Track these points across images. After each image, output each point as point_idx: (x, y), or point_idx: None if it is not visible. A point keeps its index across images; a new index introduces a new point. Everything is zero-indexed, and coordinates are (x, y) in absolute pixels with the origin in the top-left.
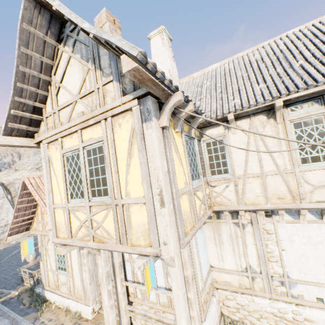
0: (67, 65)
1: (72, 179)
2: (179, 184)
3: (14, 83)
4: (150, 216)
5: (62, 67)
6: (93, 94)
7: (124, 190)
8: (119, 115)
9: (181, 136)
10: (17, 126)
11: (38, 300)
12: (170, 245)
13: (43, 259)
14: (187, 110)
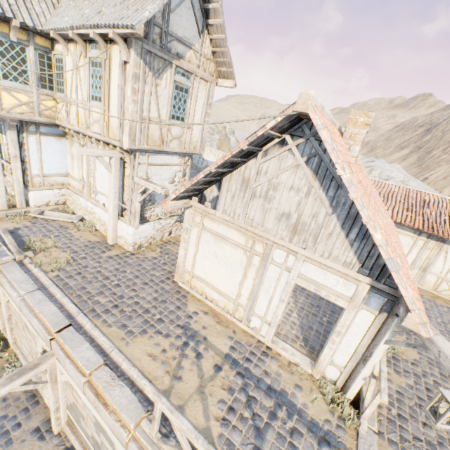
0: None
1: None
2: None
3: None
4: None
5: None
6: None
7: None
8: None
9: None
10: None
11: None
12: None
13: None
14: None
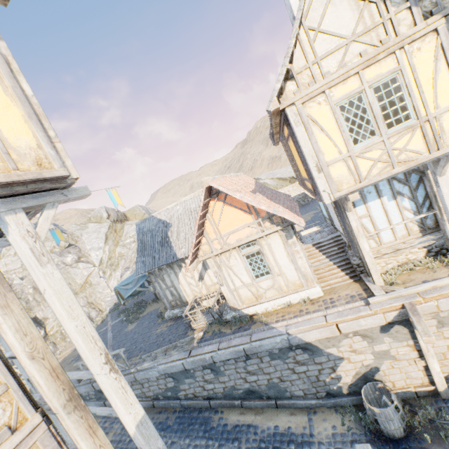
0: (328, 5)
1: (353, 125)
2: None
3: (297, 29)
4: None
5: (316, 9)
6: (377, 28)
7: (432, 106)
8: (416, 40)
9: None
10: (283, 86)
11: (241, 320)
12: None
13: (226, 281)
14: None
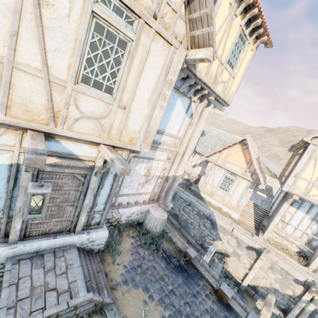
0: None
1: None
2: None
3: None
4: None
5: None
6: None
7: None
8: None
9: None
10: None
11: (197, 194)
12: None
13: (207, 176)
14: None
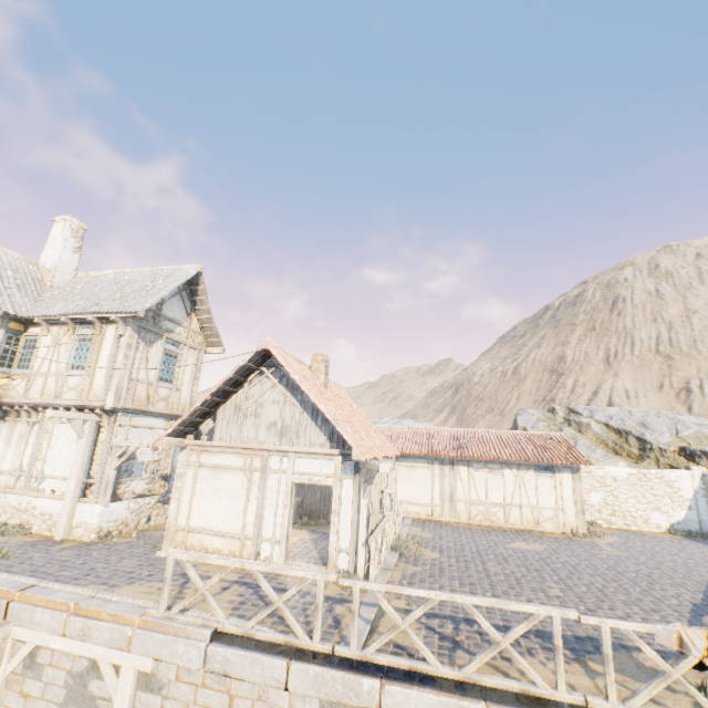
0: None
1: None
2: None
3: None
4: None
5: None
6: None
7: None
8: None
9: None
10: None
11: None
12: None
13: None
14: None
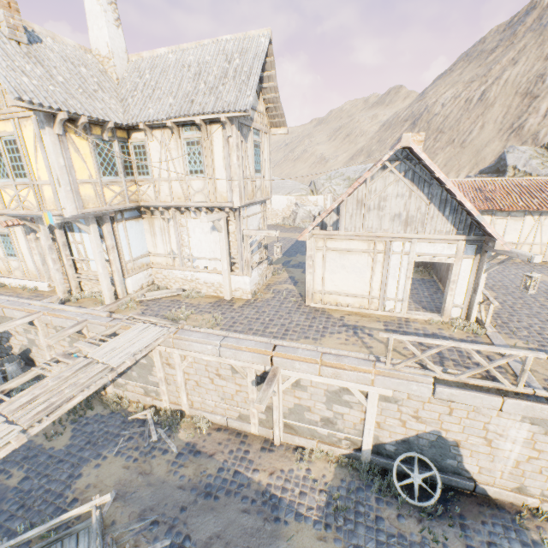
0: None
1: None
2: (80, 176)
3: None
4: (54, 192)
5: None
6: None
7: (37, 175)
8: (24, 118)
9: (87, 139)
10: None
11: None
12: (67, 209)
13: None
14: (82, 122)
